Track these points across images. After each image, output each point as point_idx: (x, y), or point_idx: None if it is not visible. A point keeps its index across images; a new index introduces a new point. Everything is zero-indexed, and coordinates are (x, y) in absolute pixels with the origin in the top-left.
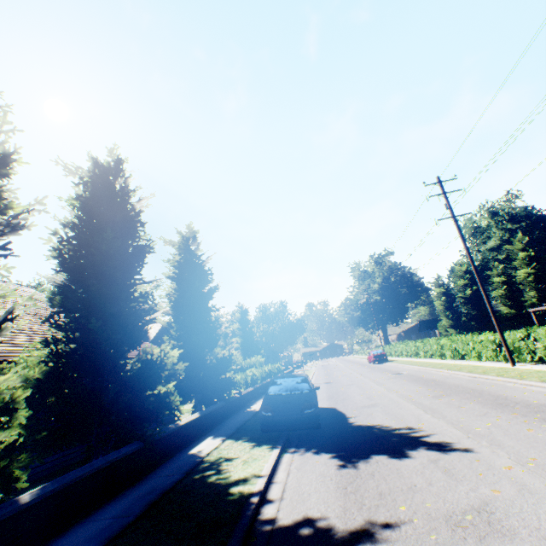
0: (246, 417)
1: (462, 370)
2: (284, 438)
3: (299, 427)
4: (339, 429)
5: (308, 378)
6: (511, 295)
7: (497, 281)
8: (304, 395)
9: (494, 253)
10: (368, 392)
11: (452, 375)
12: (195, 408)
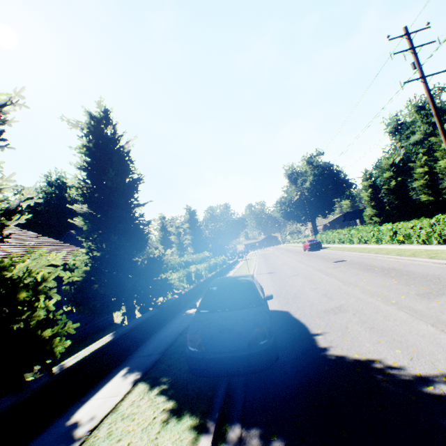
0: (182, 327)
1: (420, 256)
2: (222, 395)
3: (247, 372)
4: (309, 367)
5: (255, 281)
6: (431, 184)
7: (420, 172)
8: (252, 313)
9: (415, 148)
10: (320, 286)
11: (410, 262)
12: (125, 316)
